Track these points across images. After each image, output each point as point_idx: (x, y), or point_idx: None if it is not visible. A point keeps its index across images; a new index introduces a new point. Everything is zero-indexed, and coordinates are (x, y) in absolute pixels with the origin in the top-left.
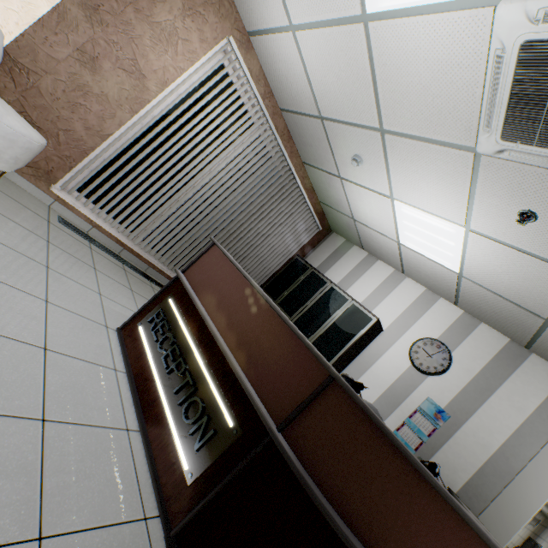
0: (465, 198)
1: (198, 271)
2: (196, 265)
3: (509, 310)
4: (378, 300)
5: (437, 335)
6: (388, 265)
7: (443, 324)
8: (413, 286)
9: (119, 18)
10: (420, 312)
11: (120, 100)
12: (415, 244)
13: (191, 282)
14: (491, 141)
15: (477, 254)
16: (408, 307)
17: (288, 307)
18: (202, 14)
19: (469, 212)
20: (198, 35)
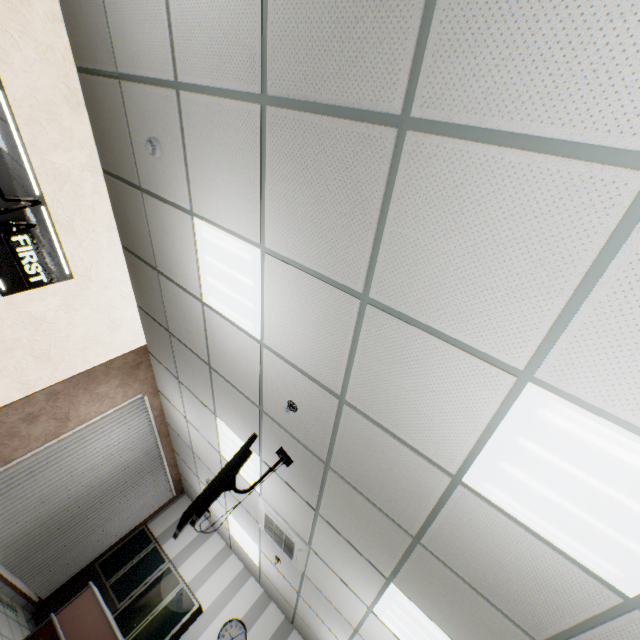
0: (258, 536)
1: (71, 613)
2: (70, 607)
3: (282, 598)
4: (207, 576)
5: (242, 614)
6: (222, 538)
7: (248, 603)
8: (236, 562)
9: (71, 394)
10: (236, 591)
11: (40, 435)
12: (238, 538)
13: (63, 626)
14: (262, 528)
15: (265, 562)
16: (228, 585)
17: (121, 590)
18: (131, 384)
19: (260, 542)
20: (123, 393)
